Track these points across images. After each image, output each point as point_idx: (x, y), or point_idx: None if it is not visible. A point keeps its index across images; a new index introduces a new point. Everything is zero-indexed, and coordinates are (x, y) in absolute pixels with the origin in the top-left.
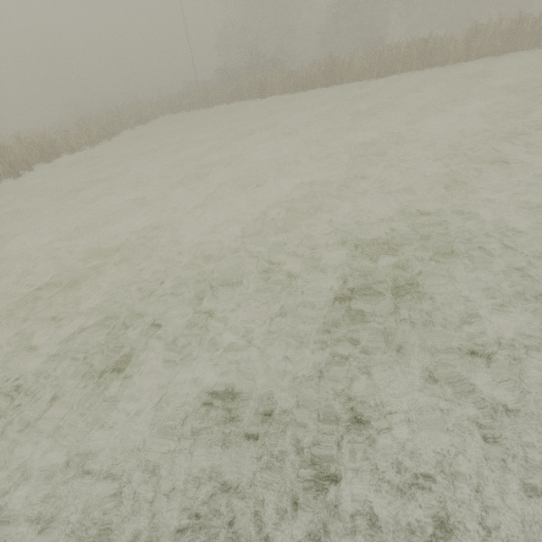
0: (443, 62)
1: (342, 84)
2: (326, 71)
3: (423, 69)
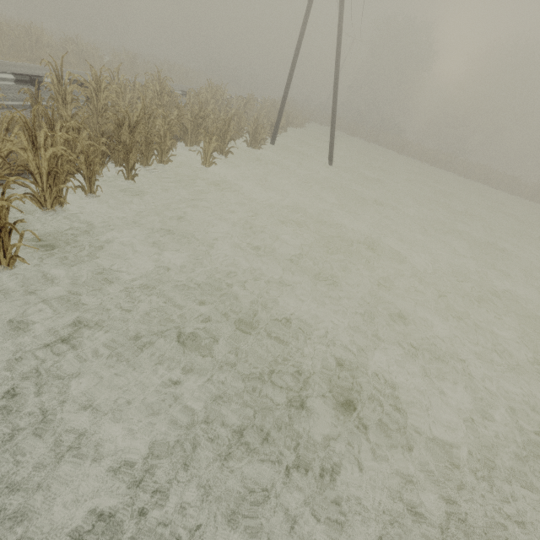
0: (518, 194)
1: (453, 173)
2: (447, 160)
3: (506, 192)
